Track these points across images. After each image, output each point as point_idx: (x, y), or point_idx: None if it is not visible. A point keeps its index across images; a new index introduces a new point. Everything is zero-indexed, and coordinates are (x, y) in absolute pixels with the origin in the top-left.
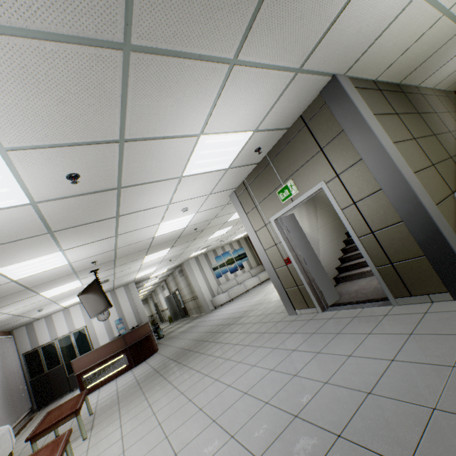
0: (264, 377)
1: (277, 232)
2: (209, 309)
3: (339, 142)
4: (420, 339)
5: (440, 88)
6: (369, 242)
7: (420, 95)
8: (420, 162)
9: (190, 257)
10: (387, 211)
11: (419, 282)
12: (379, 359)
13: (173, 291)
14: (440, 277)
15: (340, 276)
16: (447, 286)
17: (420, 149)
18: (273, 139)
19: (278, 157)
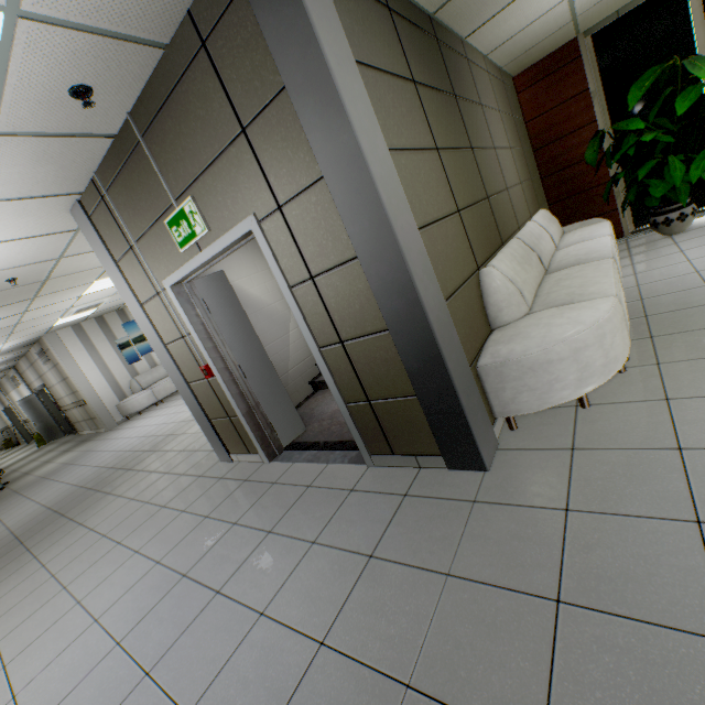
0: (91, 674)
1: (181, 313)
2: (115, 422)
3: (279, 119)
4: (381, 577)
5: (496, 62)
6: (337, 359)
7: (466, 60)
8: (438, 202)
9: (57, 326)
10: (366, 305)
11: (406, 436)
12: (303, 636)
13: (37, 388)
14: (435, 434)
15: (320, 379)
16: (442, 448)
17: (443, 174)
18: (128, 69)
19: (157, 129)
